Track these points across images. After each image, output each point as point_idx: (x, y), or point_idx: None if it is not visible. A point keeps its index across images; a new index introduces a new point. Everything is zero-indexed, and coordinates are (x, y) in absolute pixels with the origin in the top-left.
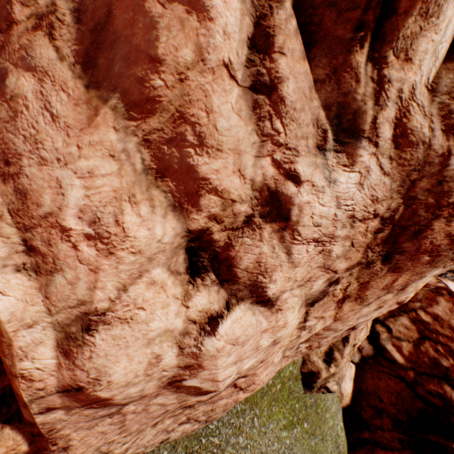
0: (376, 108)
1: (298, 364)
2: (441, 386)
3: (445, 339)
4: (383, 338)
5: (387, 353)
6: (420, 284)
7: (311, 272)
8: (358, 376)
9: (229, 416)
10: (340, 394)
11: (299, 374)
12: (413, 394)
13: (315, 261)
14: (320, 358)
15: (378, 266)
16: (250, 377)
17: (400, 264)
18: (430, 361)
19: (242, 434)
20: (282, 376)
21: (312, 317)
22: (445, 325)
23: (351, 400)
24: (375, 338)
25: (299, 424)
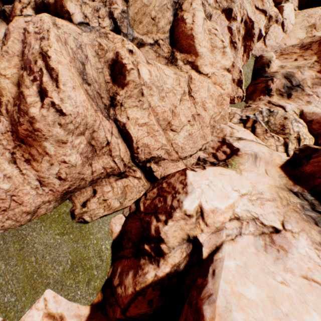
0: (0, 108)
1: (70, 207)
2: (151, 217)
3: (166, 193)
4: (141, 201)
5: (140, 208)
6: (60, 152)
7: (3, 151)
8: (125, 223)
9: (31, 224)
10: (111, 232)
11: (70, 212)
12: (141, 225)
13: (1, 147)
14: (81, 204)
15: (24, 146)
16: (19, 197)
17: (29, 143)
18: (153, 206)
19: (36, 232)
20: (60, 211)
21: (23, 169)
22: (171, 186)
23: (119, 235)
24: (139, 202)
25: (67, 234)
